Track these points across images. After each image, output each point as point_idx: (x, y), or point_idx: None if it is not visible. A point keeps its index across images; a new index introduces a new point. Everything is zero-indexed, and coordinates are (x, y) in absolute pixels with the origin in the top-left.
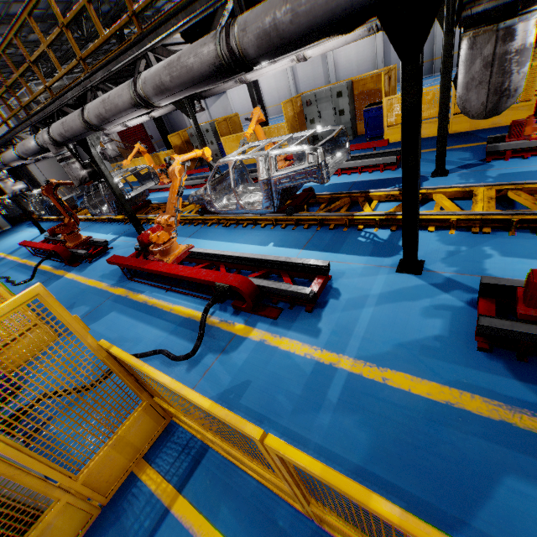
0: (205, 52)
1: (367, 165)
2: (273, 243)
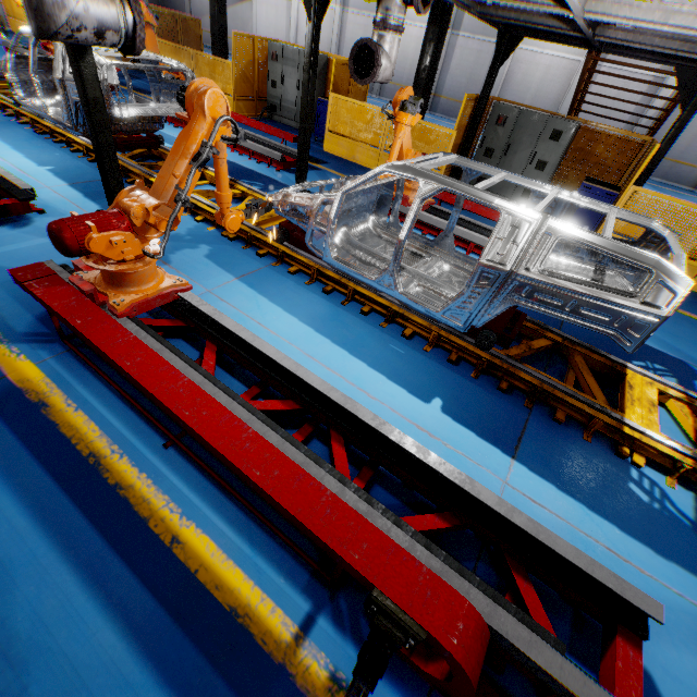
0: None
1: (258, 152)
2: (52, 167)
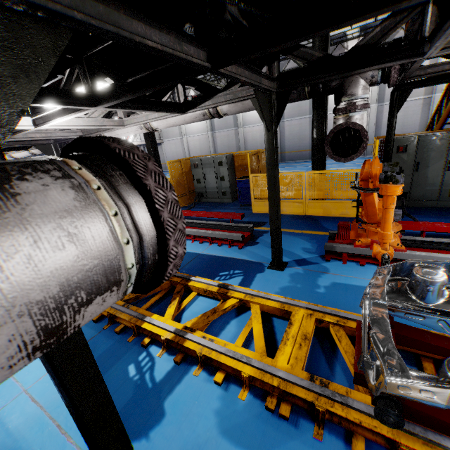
0: None
1: (217, 237)
2: None
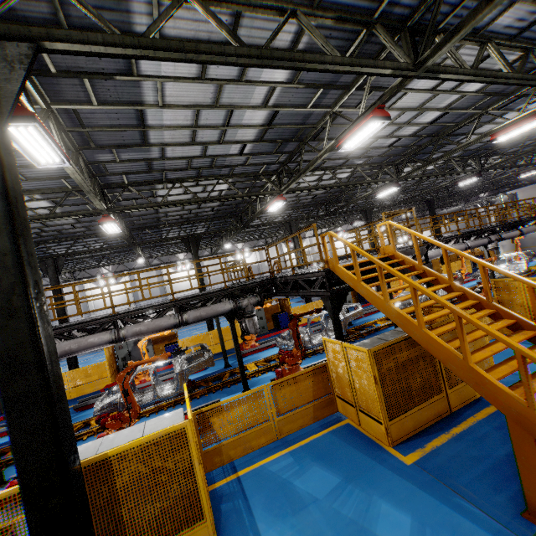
0: (171, 321)
1: None
2: None
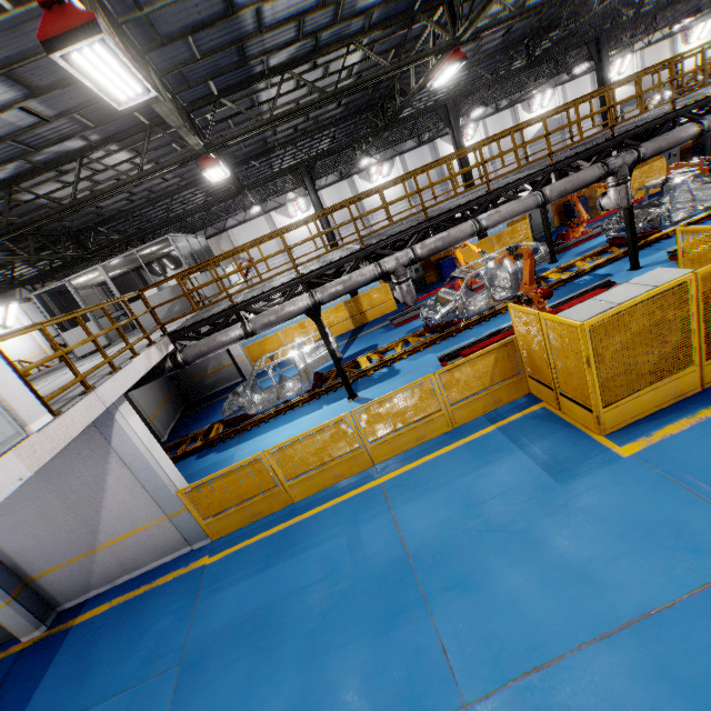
0: None
1: None
2: None
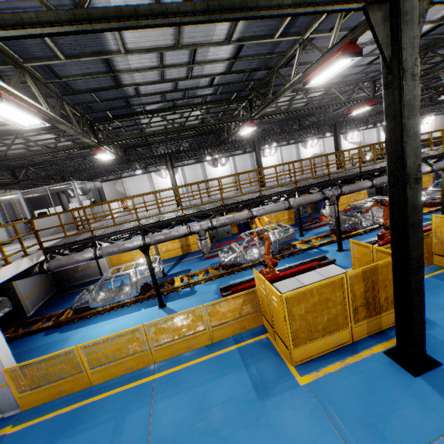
0: (426, 169)
1: None
2: None
